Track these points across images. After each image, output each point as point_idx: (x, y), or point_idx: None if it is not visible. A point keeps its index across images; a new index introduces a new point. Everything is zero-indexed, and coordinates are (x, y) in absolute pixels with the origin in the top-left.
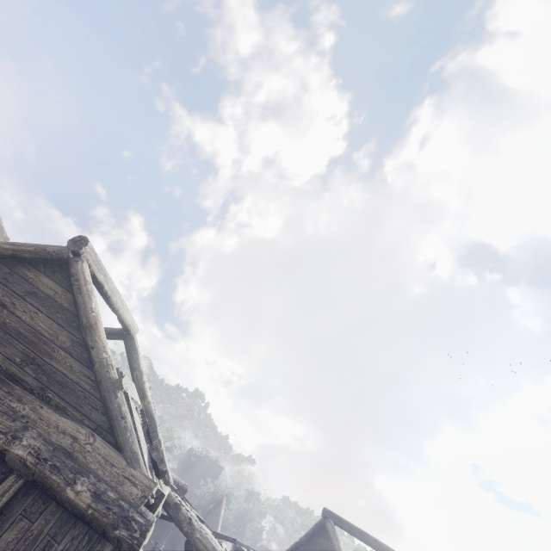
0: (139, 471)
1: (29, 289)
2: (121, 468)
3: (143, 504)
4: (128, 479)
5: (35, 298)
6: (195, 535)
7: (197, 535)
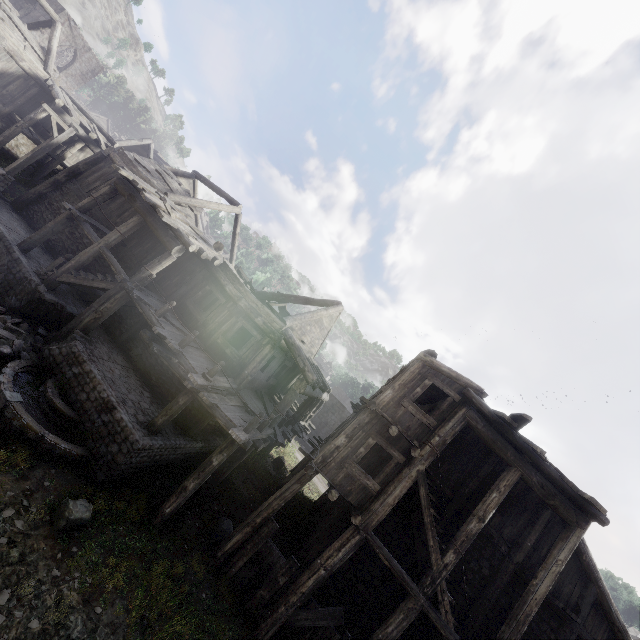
0: None
1: None
2: None
3: None
4: None
5: None
6: (53, 91)
7: (54, 91)
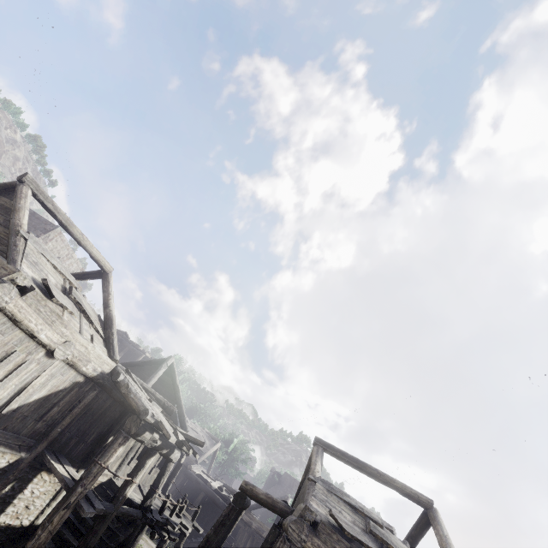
0: (12, 266)
1: None
2: (2, 264)
3: (6, 277)
4: (4, 268)
5: None
6: (130, 396)
7: (132, 395)
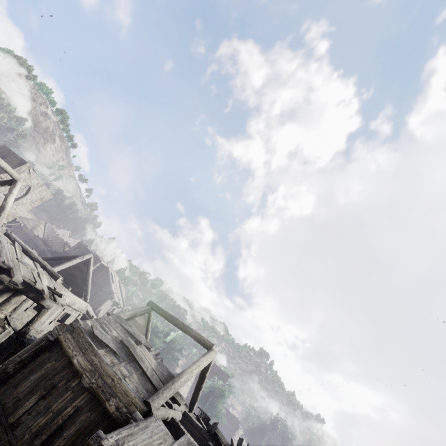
0: None
1: None
2: None
3: None
4: None
5: None
6: None
7: None
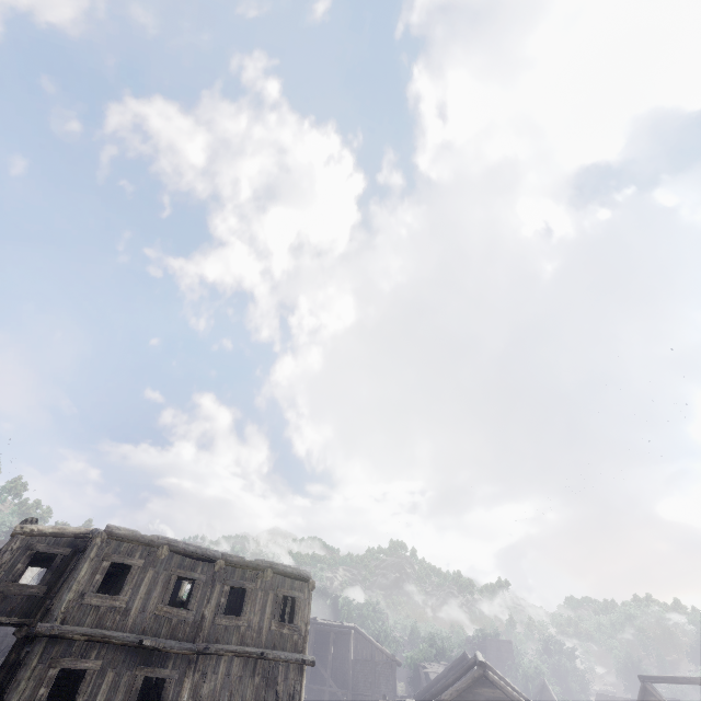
0: None
1: (485, 698)
2: None
3: None
4: None
5: (490, 700)
6: None
7: None
